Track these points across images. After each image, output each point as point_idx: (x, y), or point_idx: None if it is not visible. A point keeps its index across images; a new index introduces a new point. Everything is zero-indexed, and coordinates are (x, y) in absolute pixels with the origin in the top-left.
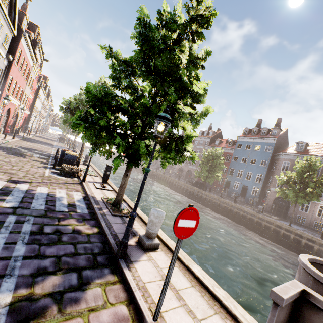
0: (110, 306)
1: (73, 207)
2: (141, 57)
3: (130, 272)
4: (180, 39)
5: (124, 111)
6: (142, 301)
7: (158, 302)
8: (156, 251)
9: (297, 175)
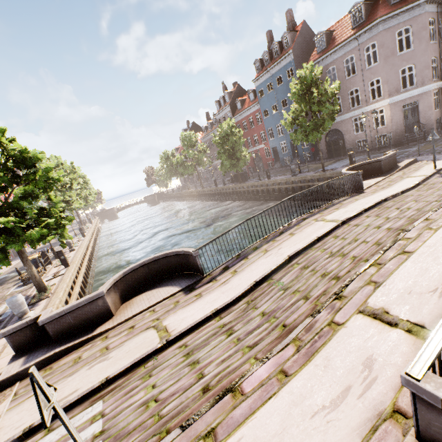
0: None
1: None
2: None
3: None
4: None
5: None
6: None
7: None
8: None
9: (299, 104)
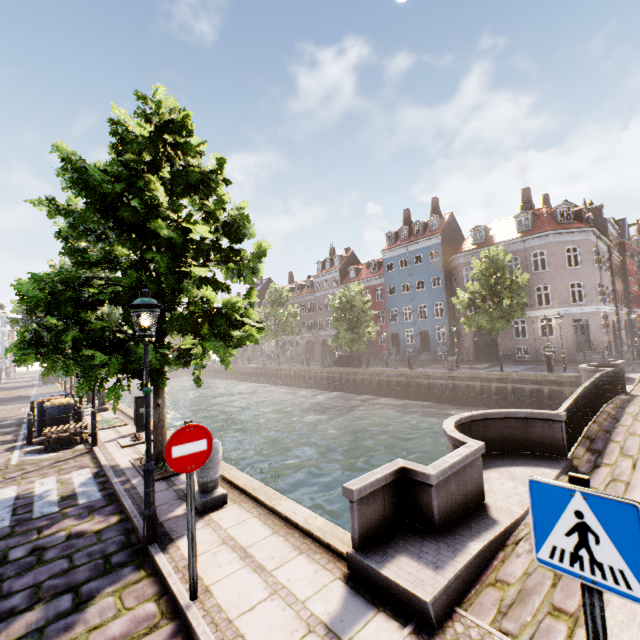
0: (127, 611)
1: (72, 498)
2: (94, 212)
3: (167, 555)
4: (156, 160)
5: (113, 299)
6: (179, 583)
7: (188, 571)
8: (223, 507)
9: (481, 285)
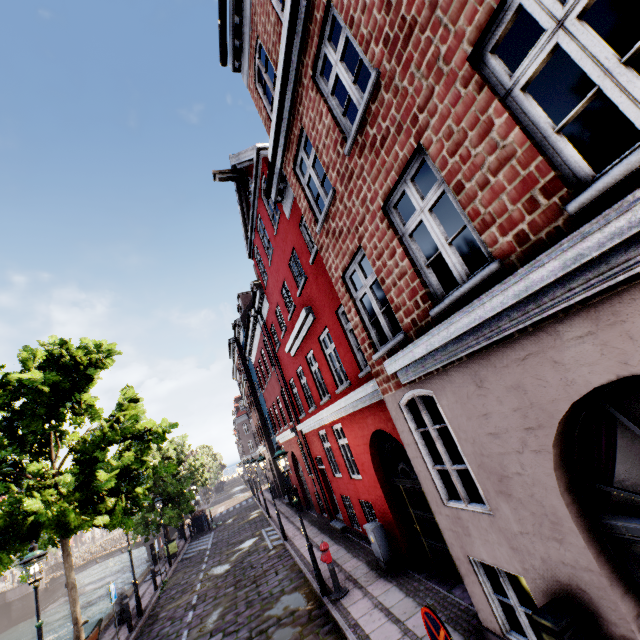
0: None
1: None
2: None
3: None
4: None
5: None
6: None
7: None
8: None
9: None
